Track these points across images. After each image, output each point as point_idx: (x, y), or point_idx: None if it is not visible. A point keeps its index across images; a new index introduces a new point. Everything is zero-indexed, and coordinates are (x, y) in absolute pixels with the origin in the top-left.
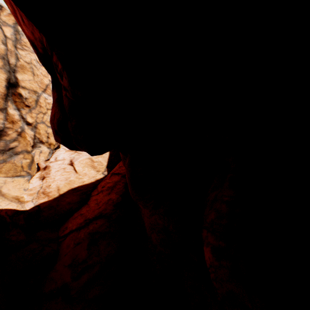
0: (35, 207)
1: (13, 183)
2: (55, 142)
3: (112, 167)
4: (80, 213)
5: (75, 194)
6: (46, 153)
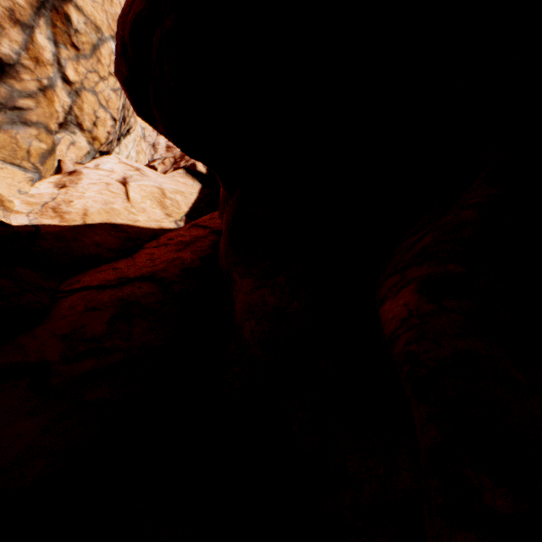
0: (29, 226)
1: (1, 171)
2: (105, 140)
3: (196, 219)
4: (114, 266)
5: (113, 235)
6: (82, 151)
